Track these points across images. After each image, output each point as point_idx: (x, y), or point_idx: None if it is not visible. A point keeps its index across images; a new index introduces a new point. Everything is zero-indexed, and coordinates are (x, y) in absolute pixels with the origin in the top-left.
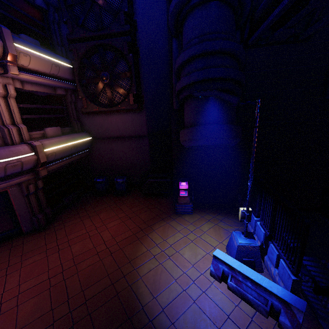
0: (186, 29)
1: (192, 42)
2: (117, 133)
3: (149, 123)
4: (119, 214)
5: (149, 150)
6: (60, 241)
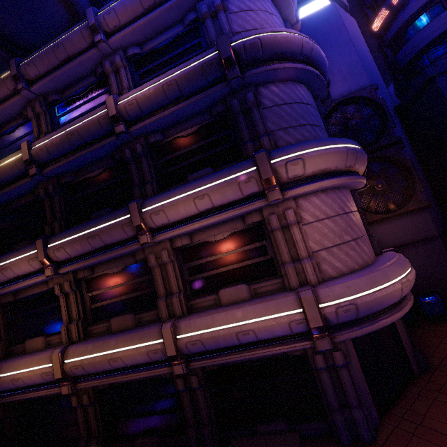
0: None
1: None
2: (395, 242)
3: (434, 221)
4: None
5: (446, 253)
6: None
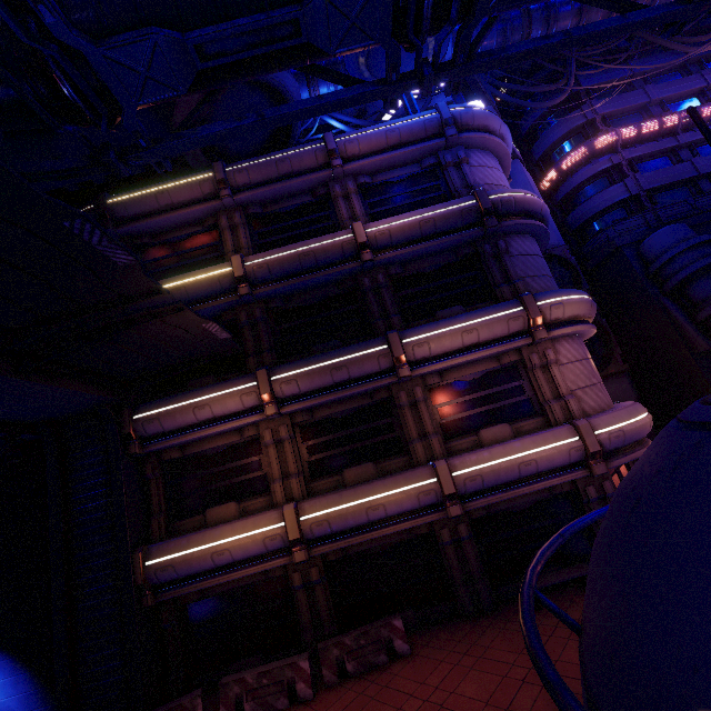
0: (699, 287)
1: None
2: None
3: (631, 387)
4: None
5: None
6: None
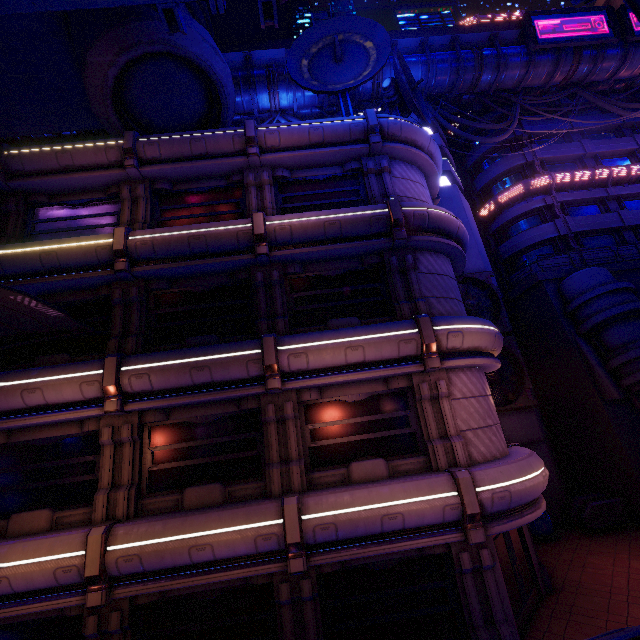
0: (614, 333)
1: (638, 342)
2: None
3: (539, 423)
4: (616, 556)
5: (551, 461)
6: (618, 592)
